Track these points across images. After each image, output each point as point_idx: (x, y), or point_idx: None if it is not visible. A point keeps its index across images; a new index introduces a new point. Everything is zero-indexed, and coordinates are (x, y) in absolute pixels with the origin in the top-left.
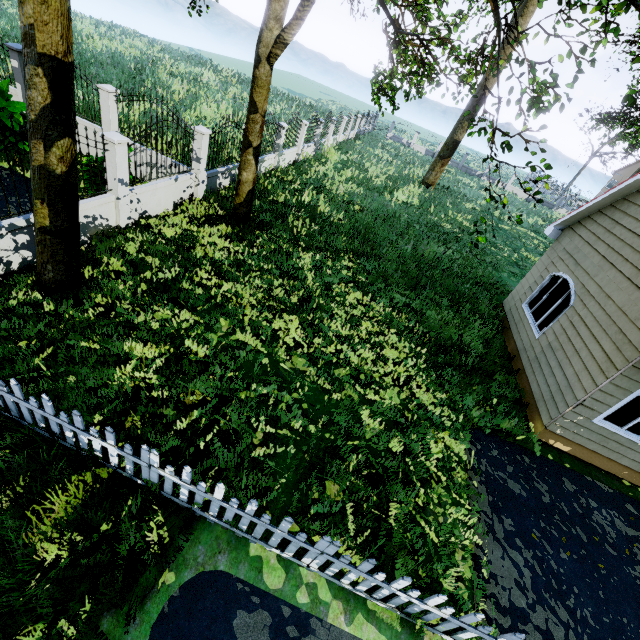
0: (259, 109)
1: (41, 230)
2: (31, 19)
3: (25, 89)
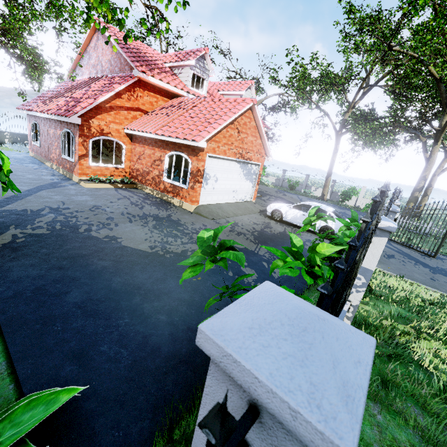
0: (432, 186)
1: (409, 209)
2: (426, 174)
3: (417, 184)
